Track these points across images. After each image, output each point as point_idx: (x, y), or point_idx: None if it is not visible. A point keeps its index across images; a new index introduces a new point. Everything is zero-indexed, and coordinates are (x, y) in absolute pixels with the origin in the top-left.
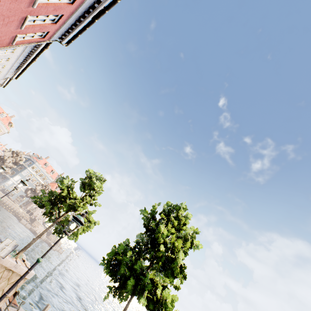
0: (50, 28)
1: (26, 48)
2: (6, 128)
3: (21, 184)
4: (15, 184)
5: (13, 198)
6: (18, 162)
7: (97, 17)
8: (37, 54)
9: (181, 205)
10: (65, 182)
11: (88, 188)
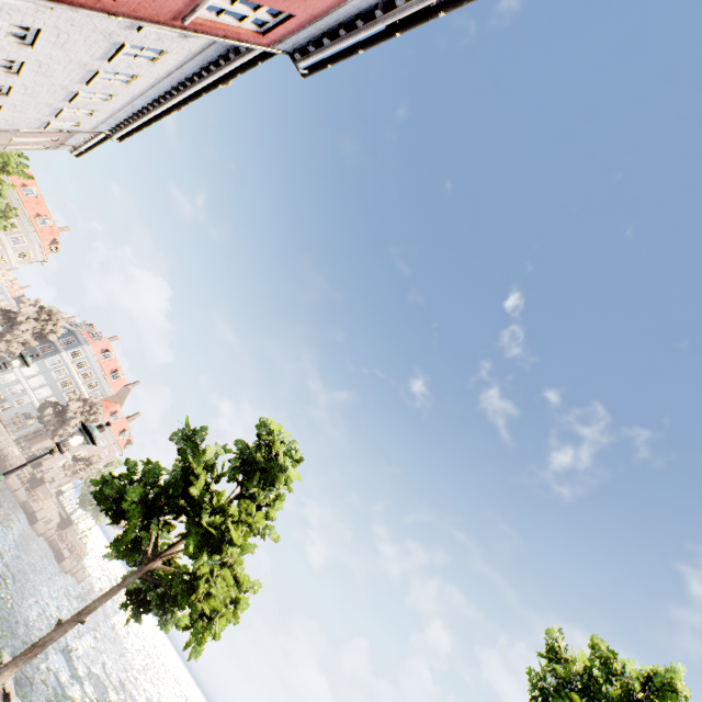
0: (303, 5)
1: (191, 59)
2: (42, 250)
3: (79, 439)
4: (22, 385)
5: (6, 417)
6: (46, 335)
7: (452, 4)
8: (209, 84)
9: (668, 679)
10: (210, 454)
11: (260, 480)
